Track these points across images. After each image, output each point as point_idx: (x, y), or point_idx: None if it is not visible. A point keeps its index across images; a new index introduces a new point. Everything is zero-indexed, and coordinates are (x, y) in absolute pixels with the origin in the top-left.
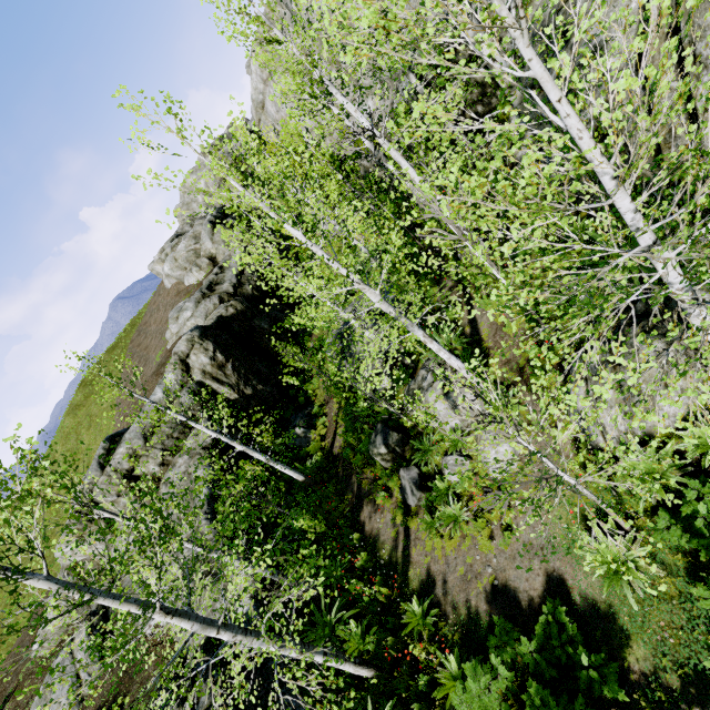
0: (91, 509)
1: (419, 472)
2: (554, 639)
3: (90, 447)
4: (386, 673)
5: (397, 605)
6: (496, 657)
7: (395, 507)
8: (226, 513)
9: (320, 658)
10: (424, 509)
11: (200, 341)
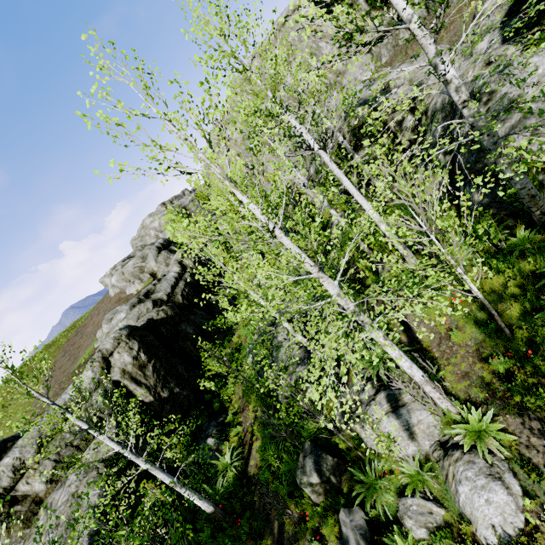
0: None
1: (366, 516)
2: None
3: None
4: None
5: None
6: None
7: None
8: None
9: None
10: None
11: (126, 339)
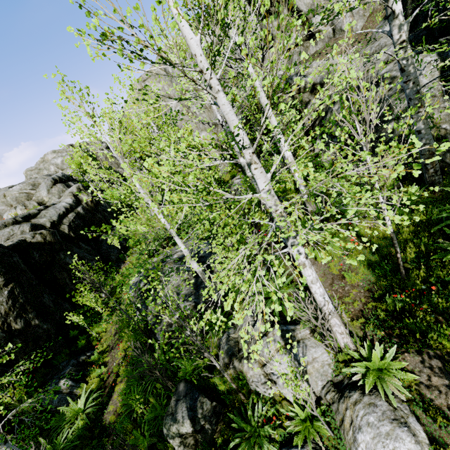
0: None
1: None
2: None
3: None
4: None
5: None
6: None
7: None
8: None
9: None
10: None
11: None
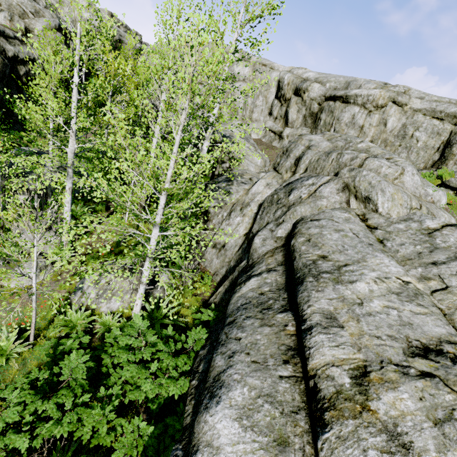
0: None
1: None
2: None
3: None
4: None
5: None
6: None
7: None
8: None
9: None
10: None
11: None
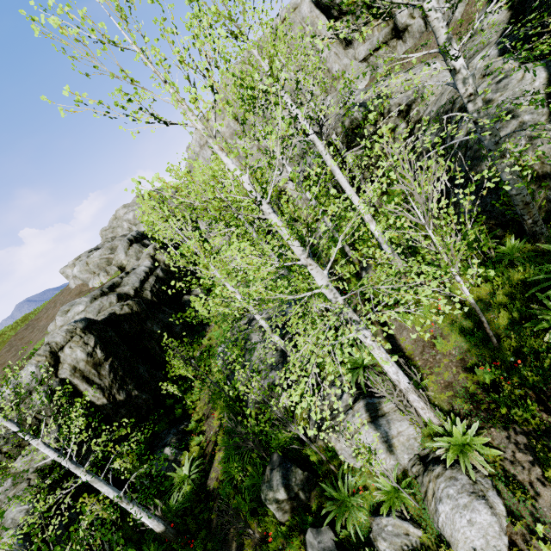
0: None
1: (336, 537)
2: None
3: None
4: None
5: None
6: None
7: None
8: None
9: None
10: None
11: (82, 333)
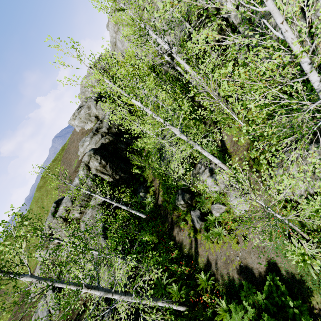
0: (49, 242)
1: (200, 212)
2: (274, 293)
3: (48, 205)
4: (191, 308)
5: (194, 275)
6: (245, 301)
7: (189, 228)
8: (112, 236)
9: (160, 303)
10: (203, 229)
11: (94, 155)
